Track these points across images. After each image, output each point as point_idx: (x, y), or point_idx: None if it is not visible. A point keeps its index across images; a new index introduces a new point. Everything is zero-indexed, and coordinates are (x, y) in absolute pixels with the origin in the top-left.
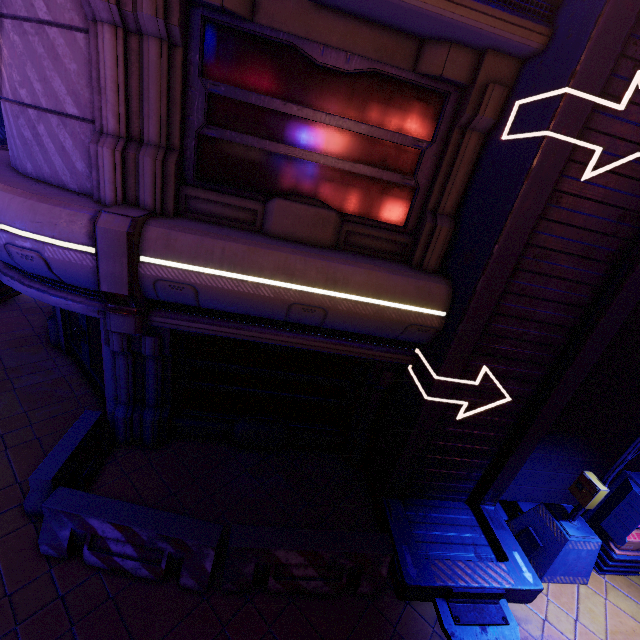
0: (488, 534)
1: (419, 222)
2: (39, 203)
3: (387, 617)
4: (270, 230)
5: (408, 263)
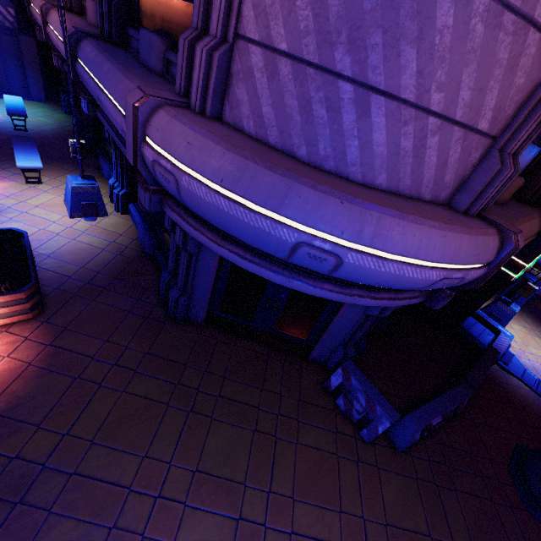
0: (484, 323)
1: (534, 173)
2: (477, 237)
3: (492, 378)
4: (497, 200)
5: (517, 199)
